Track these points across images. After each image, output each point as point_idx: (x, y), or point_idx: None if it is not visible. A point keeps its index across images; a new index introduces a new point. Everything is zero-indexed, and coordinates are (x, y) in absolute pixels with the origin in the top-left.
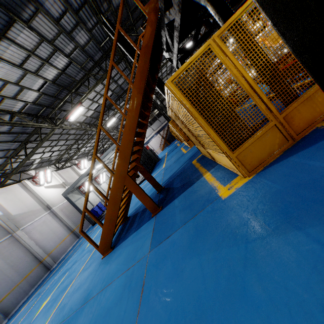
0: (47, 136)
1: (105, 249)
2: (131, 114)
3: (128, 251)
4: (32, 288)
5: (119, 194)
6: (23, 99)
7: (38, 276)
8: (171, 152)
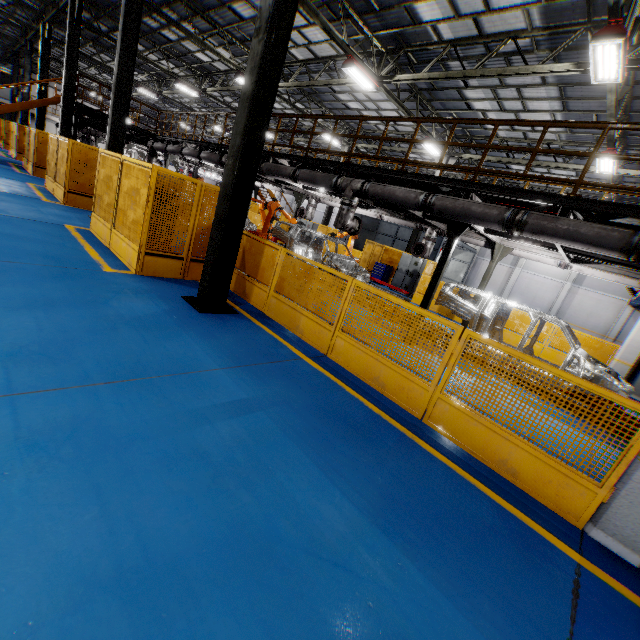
0: None
1: None
2: (7, 108)
3: None
4: None
5: None
6: None
7: None
8: None
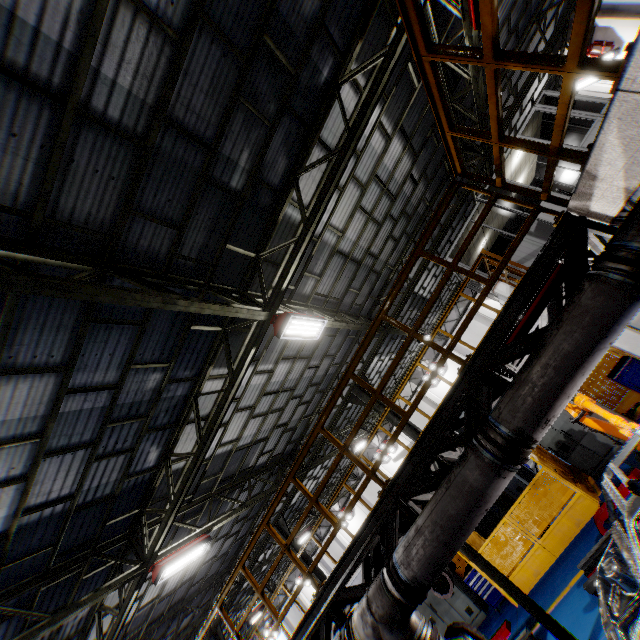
0: None
1: None
2: None
3: None
4: None
5: None
6: None
7: None
8: None
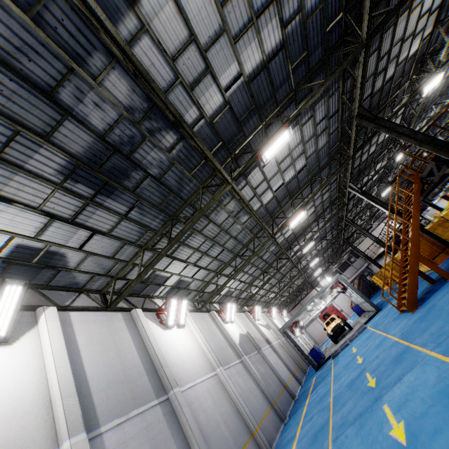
0: (283, 266)
1: (412, 306)
2: (414, 222)
3: (444, 289)
4: (289, 406)
5: (416, 267)
6: (284, 236)
7: (288, 399)
8: (393, 291)
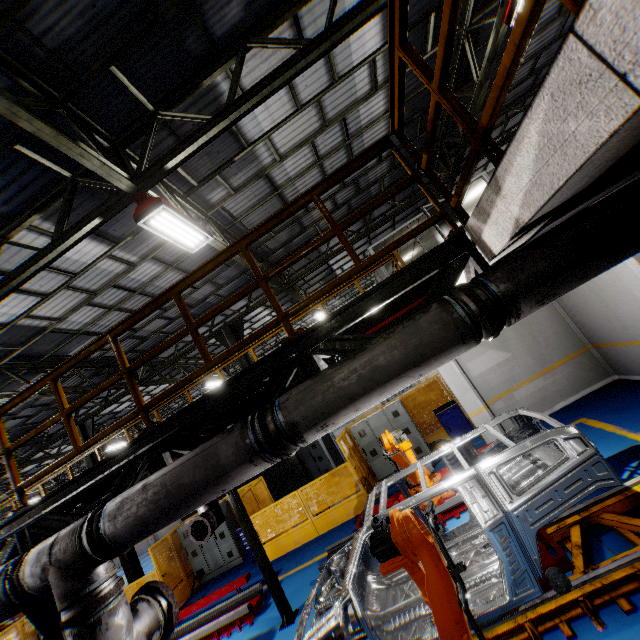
0: None
1: None
2: None
3: None
4: None
5: None
6: None
7: None
8: None
